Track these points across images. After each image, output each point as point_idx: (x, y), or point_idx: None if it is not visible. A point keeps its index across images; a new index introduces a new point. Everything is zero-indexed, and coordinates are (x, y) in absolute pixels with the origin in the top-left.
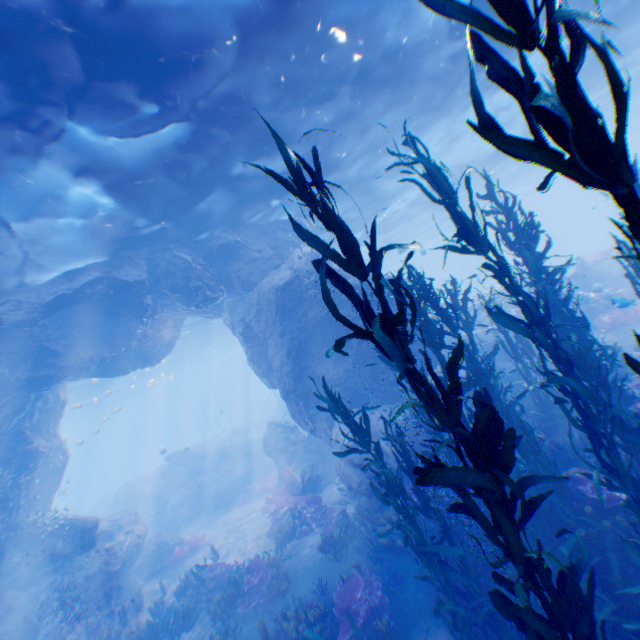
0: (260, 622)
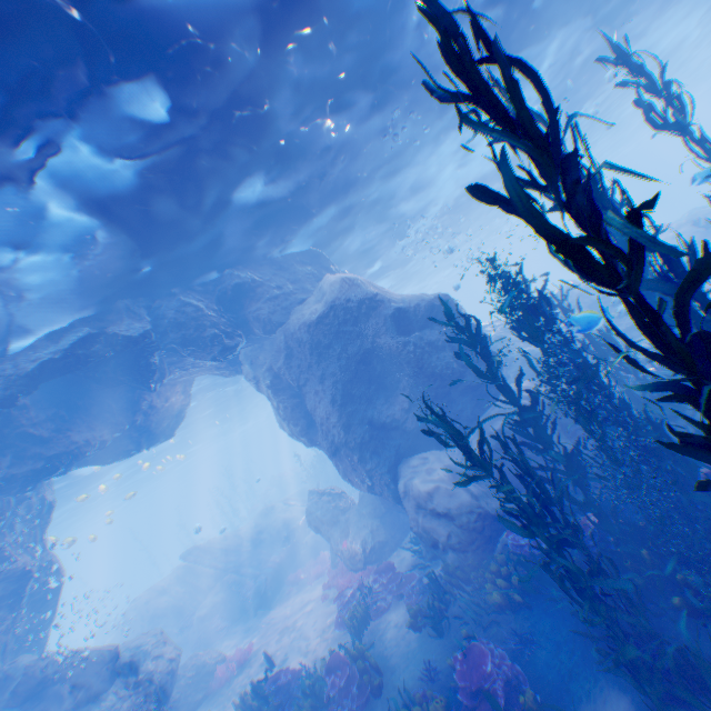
0: None
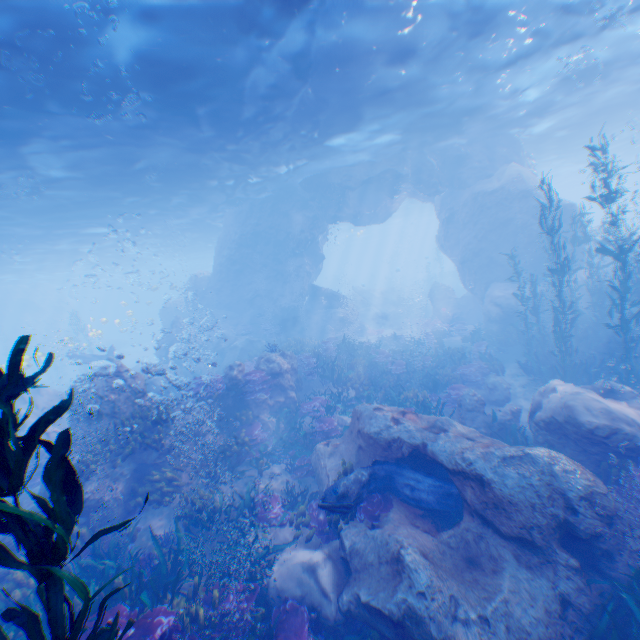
0: (433, 345)
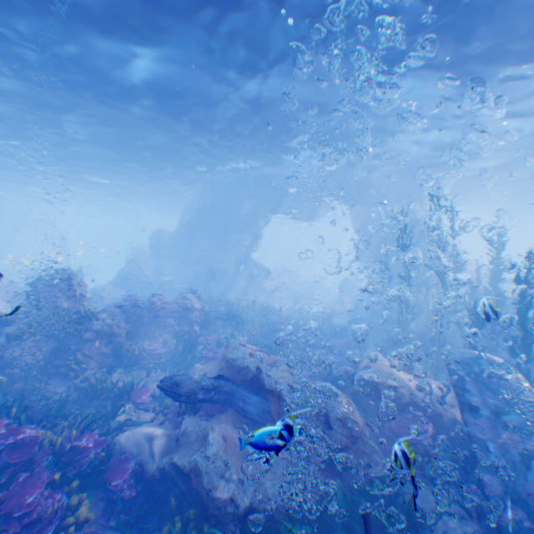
0: (323, 320)
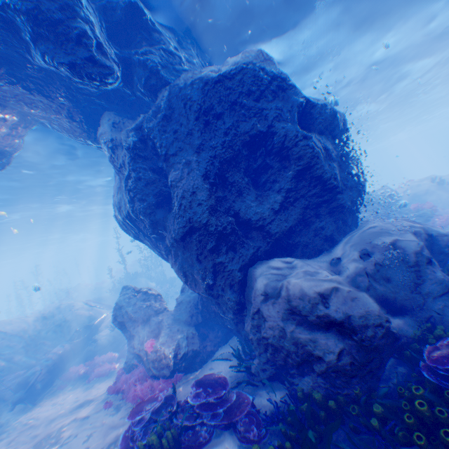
0: None
